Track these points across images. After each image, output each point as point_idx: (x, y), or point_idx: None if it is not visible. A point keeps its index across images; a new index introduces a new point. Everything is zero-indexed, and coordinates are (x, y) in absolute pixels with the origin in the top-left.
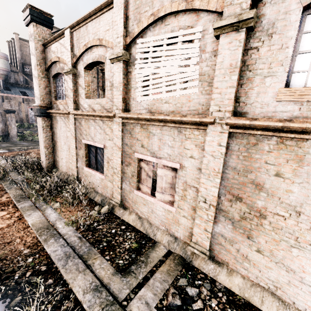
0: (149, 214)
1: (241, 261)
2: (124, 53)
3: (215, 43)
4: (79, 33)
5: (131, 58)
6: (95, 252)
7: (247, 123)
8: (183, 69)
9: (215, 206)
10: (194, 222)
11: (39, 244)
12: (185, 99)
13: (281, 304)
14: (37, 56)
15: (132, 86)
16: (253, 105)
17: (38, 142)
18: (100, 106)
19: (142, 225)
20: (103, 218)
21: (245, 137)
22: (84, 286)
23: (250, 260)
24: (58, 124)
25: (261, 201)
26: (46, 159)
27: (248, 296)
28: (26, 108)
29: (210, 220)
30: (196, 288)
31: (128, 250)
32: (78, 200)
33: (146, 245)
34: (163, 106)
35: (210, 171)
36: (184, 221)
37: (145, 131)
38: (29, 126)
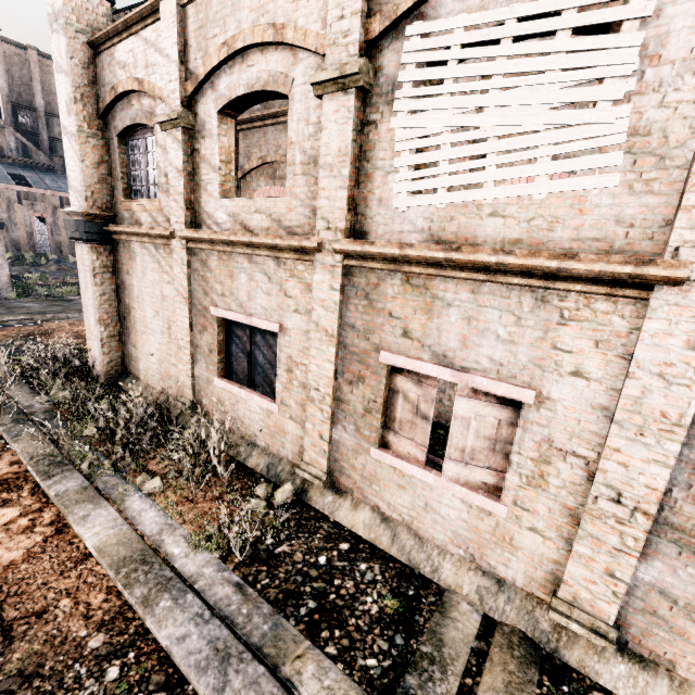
0: (415, 513)
1: None
2: (364, 65)
3: None
4: (208, 9)
5: (380, 82)
6: (295, 635)
7: None
8: (572, 116)
9: (653, 516)
10: (572, 550)
11: (128, 615)
12: (567, 206)
13: None
14: (74, 75)
15: (378, 164)
16: None
17: (65, 301)
18: (268, 219)
19: (394, 541)
20: (285, 520)
21: None
22: None
23: None
24: (135, 262)
25: None
26: (103, 352)
27: None
28: (29, 217)
29: (628, 550)
30: None
31: (378, 620)
32: (205, 466)
33: (422, 601)
34: (482, 224)
35: (646, 418)
36: (534, 543)
37: (417, 293)
38: (37, 260)
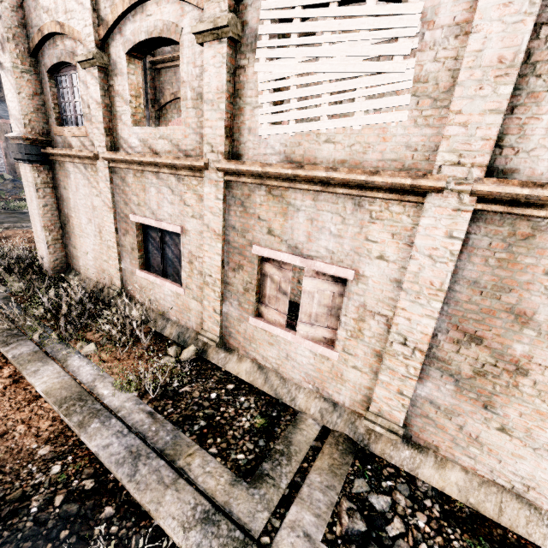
0: (280, 362)
1: (464, 445)
2: (232, 19)
3: (461, 6)
4: None
5: (246, 34)
6: (189, 442)
7: (525, 194)
8: (377, 66)
9: (426, 352)
10: (377, 379)
11: (68, 434)
12: (375, 135)
13: (534, 513)
14: (5, 17)
15: (247, 100)
16: (533, 153)
17: (20, 213)
18: (169, 144)
19: (266, 382)
20: (189, 370)
21: (507, 222)
22: (182, 515)
23: (482, 443)
24: (69, 179)
25: (522, 345)
26: (49, 252)
27: (474, 501)
28: None
29: (411, 376)
30: (386, 495)
31: (248, 431)
32: (131, 335)
33: (281, 419)
34: (320, 148)
35: (421, 286)
36: (355, 376)
37: (276, 201)
38: None
